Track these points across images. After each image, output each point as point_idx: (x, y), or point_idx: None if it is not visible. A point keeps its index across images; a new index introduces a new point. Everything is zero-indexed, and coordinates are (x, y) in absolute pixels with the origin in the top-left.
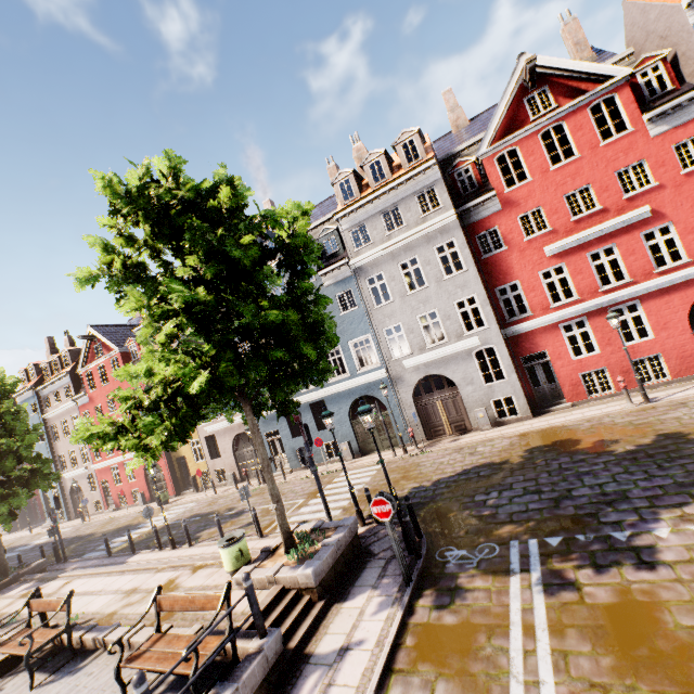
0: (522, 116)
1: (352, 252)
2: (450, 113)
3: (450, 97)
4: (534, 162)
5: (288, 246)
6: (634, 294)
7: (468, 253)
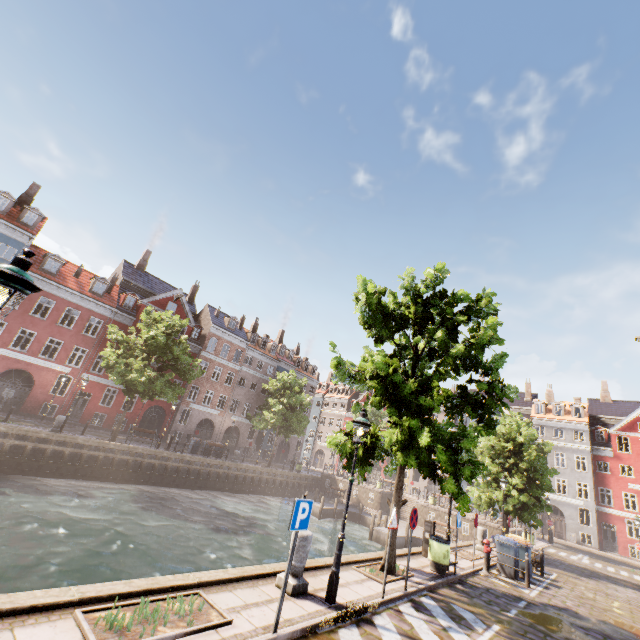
0: (634, 427)
1: None
2: (602, 392)
3: (605, 384)
4: (634, 447)
5: (543, 449)
6: None
7: (590, 466)
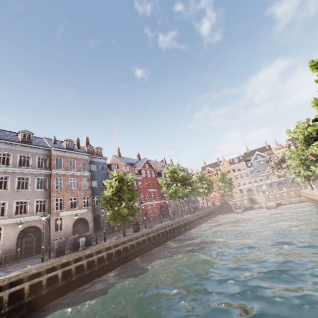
0: None
1: None
2: None
3: None
4: None
5: None
6: None
7: None
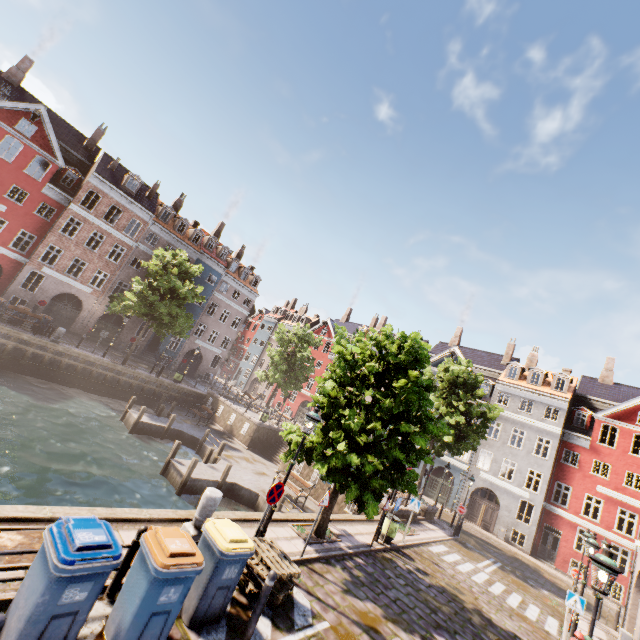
0: (632, 417)
1: (493, 402)
2: (604, 370)
3: (611, 362)
4: (622, 442)
5: (486, 414)
6: (630, 547)
7: (554, 453)
